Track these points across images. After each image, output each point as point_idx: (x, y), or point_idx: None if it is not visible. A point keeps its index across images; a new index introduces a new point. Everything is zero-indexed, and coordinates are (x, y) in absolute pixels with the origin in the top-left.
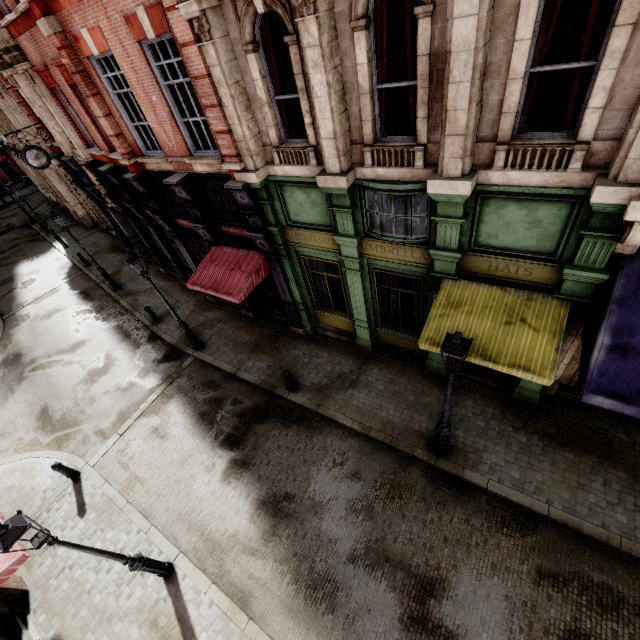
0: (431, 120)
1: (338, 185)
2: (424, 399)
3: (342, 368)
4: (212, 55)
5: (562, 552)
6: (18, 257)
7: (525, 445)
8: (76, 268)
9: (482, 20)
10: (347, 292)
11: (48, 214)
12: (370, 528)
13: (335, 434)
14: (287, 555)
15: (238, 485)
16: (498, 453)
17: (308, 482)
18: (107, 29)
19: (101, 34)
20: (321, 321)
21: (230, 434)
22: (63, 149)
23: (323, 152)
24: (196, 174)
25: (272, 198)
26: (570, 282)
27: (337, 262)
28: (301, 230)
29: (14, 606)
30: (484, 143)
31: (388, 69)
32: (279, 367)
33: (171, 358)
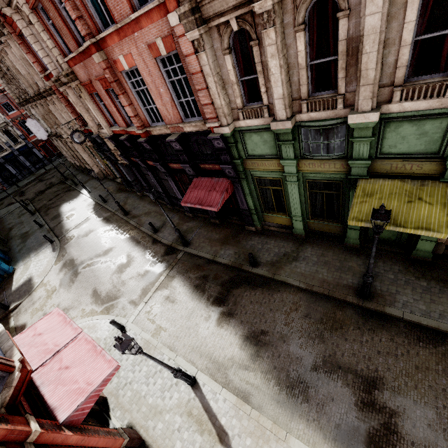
0: (347, 78)
1: (285, 127)
2: (347, 264)
3: (285, 249)
4: (204, 59)
5: None
6: (60, 202)
7: (426, 288)
8: (98, 204)
9: (384, 14)
10: (286, 198)
11: (74, 174)
12: (324, 348)
13: (288, 291)
14: (269, 368)
15: (228, 327)
16: (407, 294)
17: (275, 322)
18: (135, 54)
19: (131, 57)
20: (267, 220)
21: (217, 297)
22: (93, 130)
23: (274, 108)
24: (186, 133)
25: (237, 142)
26: None
27: (280, 178)
28: (255, 160)
29: (101, 406)
30: (385, 88)
31: (317, 52)
32: (242, 252)
33: (169, 253)
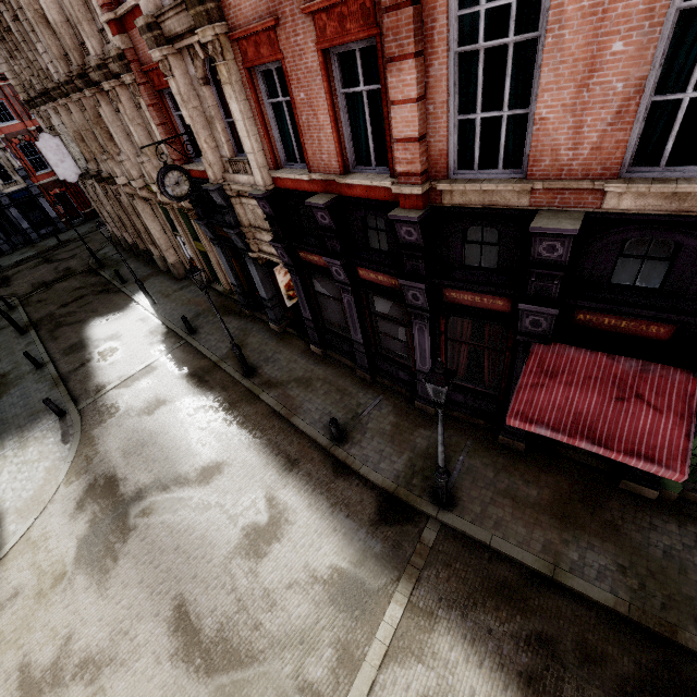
0: None
1: None
2: None
3: None
4: None
5: None
6: (87, 313)
7: None
8: (173, 335)
9: None
10: None
11: (118, 258)
12: None
13: None
14: None
15: None
16: None
17: None
18: None
19: None
20: None
21: None
22: (211, 172)
23: None
24: (607, 214)
25: None
26: None
27: None
28: None
29: None
30: None
31: None
32: (647, 573)
33: (393, 518)
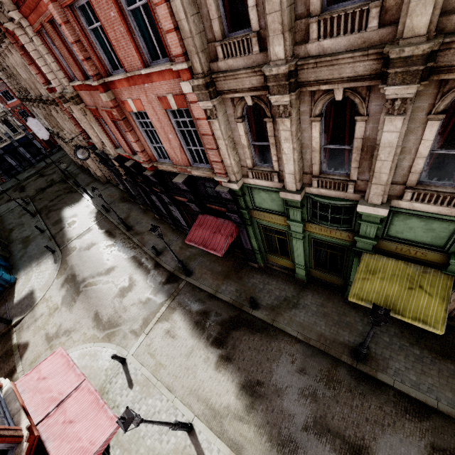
0: (360, 169)
1: (294, 198)
2: (345, 319)
3: (286, 293)
4: (216, 125)
5: (448, 434)
6: (62, 204)
7: (419, 357)
8: (100, 213)
9: (402, 133)
10: (291, 247)
11: (76, 172)
12: (315, 408)
13: (286, 341)
14: (263, 422)
15: (226, 373)
16: (400, 361)
17: (271, 374)
18: (145, 101)
19: (140, 103)
20: (270, 260)
21: (216, 337)
22: (97, 146)
23: (285, 179)
24: (193, 176)
25: (244, 194)
26: (454, 266)
27: (286, 231)
28: (262, 212)
29: None
30: (397, 185)
31: (332, 137)
32: (243, 291)
33: (171, 281)
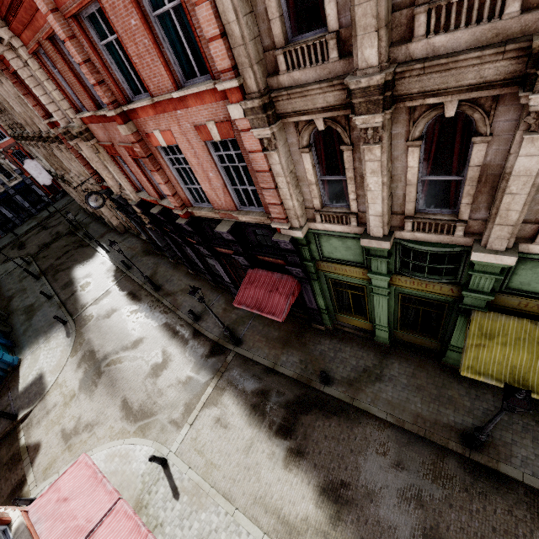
0: (474, 205)
1: (381, 246)
2: (446, 393)
3: (365, 362)
4: (275, 158)
5: None
6: (72, 262)
7: None
8: (120, 271)
9: None
10: (369, 304)
11: (86, 222)
12: (423, 516)
13: (372, 425)
14: None
15: (298, 472)
16: (526, 447)
17: (358, 471)
18: (177, 132)
19: (171, 134)
20: (340, 320)
21: (281, 424)
22: (113, 190)
23: (368, 222)
24: (241, 223)
25: (310, 243)
26: None
27: (364, 286)
28: (333, 264)
29: None
30: (526, 224)
31: (433, 166)
32: (310, 361)
33: (216, 353)
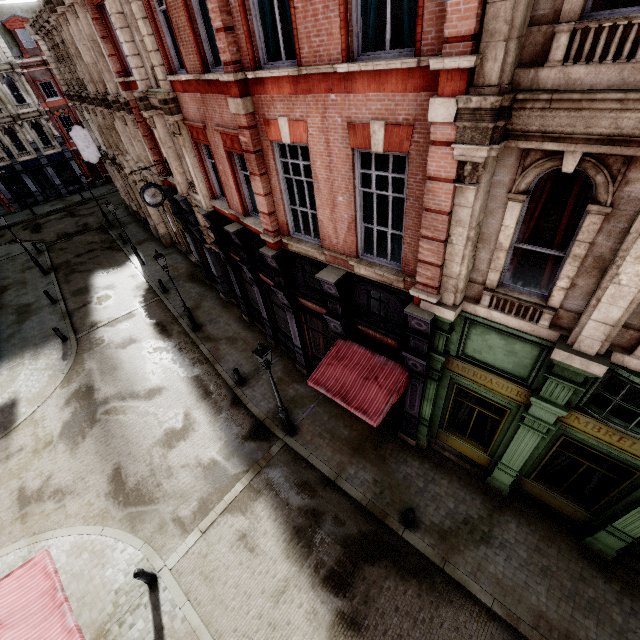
0: None
1: (587, 368)
2: (586, 591)
3: (468, 509)
4: (468, 197)
5: None
6: (94, 265)
7: None
8: (152, 292)
9: None
10: (501, 434)
11: (125, 221)
12: None
13: (468, 610)
14: None
15: None
16: None
17: None
18: (315, 126)
19: (304, 128)
20: (441, 439)
21: (333, 570)
22: (179, 189)
23: (578, 327)
24: (355, 275)
25: (453, 330)
26: None
27: (508, 409)
28: (474, 367)
29: None
30: None
31: None
32: (388, 486)
33: (257, 436)
